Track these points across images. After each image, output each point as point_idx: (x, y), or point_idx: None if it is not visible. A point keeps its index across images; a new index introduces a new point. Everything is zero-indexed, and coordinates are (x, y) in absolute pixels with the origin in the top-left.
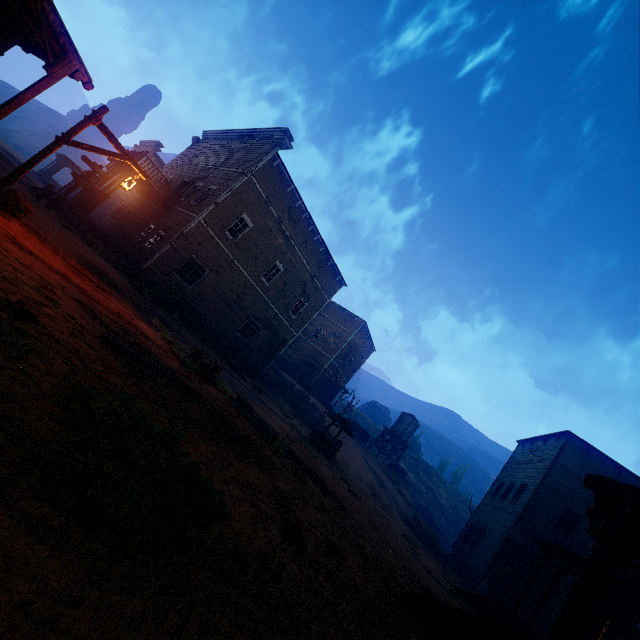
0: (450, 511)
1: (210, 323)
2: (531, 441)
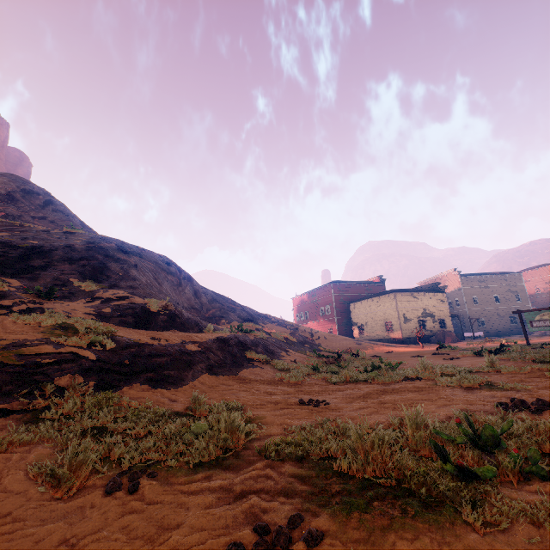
0: None
1: (501, 329)
2: None
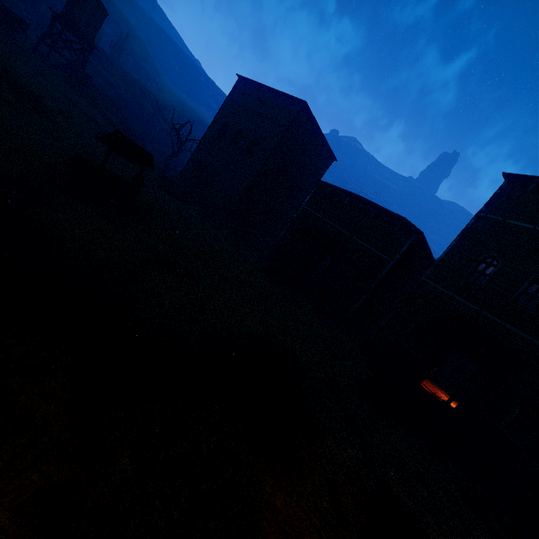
0: (133, 106)
1: None
2: (258, 87)
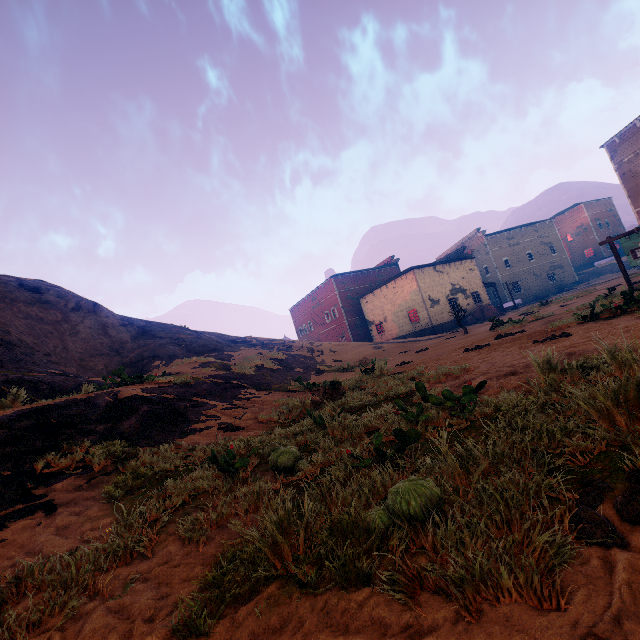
0: None
1: (540, 291)
2: None
